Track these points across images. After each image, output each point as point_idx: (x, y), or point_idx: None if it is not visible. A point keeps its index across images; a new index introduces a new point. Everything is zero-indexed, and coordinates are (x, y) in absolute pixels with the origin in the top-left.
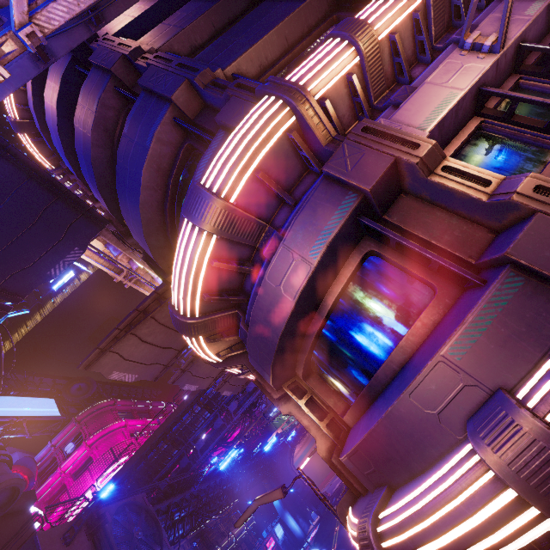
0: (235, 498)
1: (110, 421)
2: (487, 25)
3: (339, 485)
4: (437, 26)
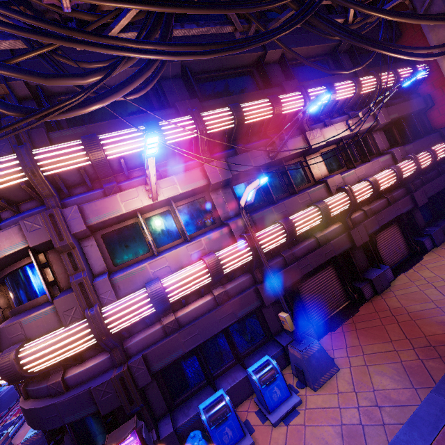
0: None
1: None
2: (167, 181)
3: None
4: (159, 158)
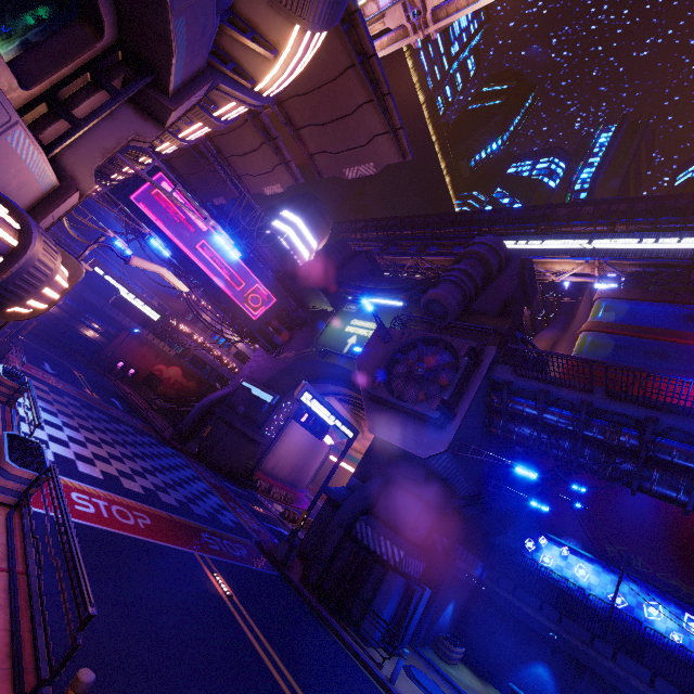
0: None
1: None
2: None
3: None
4: None
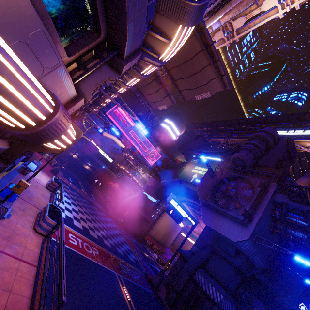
0: None
1: None
2: None
3: None
4: None
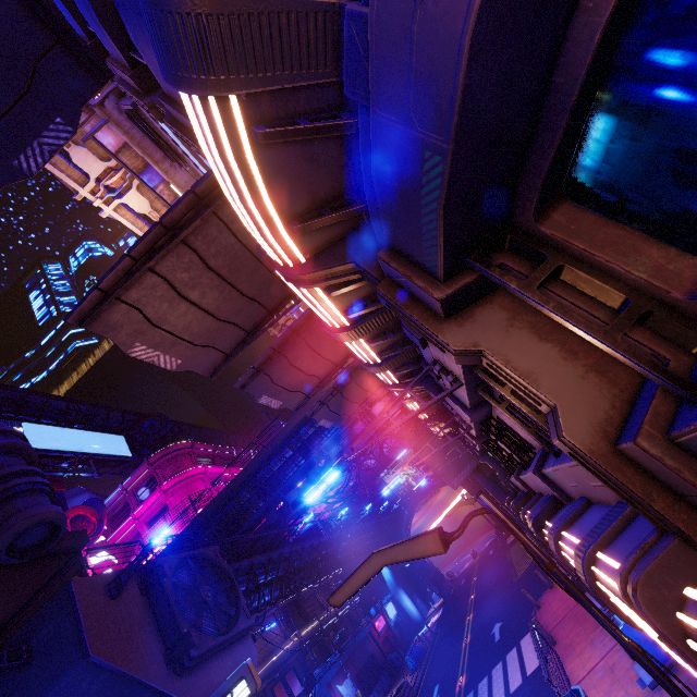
0: (337, 567)
1: (187, 466)
2: None
3: (470, 565)
4: None
